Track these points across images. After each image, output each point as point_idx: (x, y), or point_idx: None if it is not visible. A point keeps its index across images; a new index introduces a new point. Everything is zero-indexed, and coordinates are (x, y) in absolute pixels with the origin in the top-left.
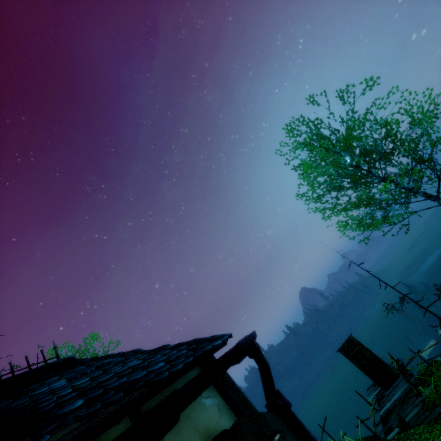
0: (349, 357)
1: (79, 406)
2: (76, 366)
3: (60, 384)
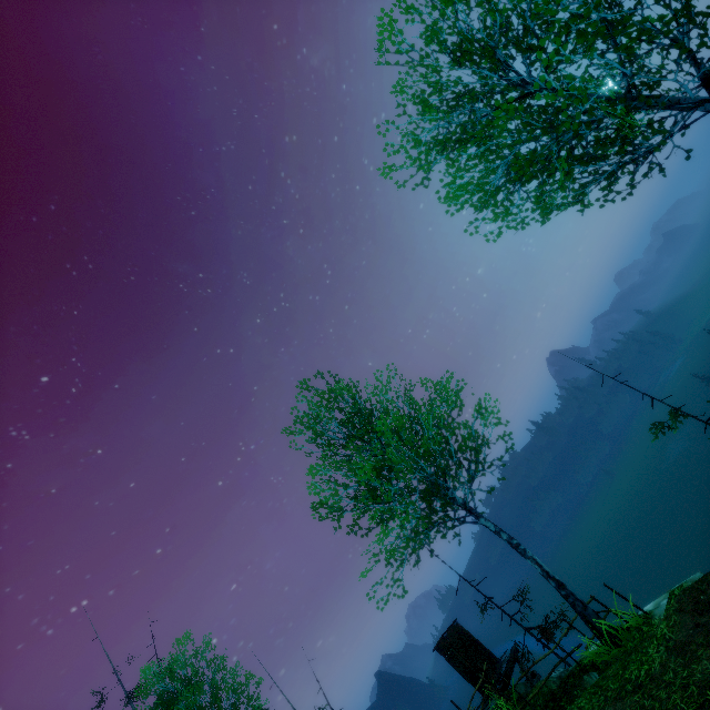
0: (446, 659)
1: None
2: None
3: None
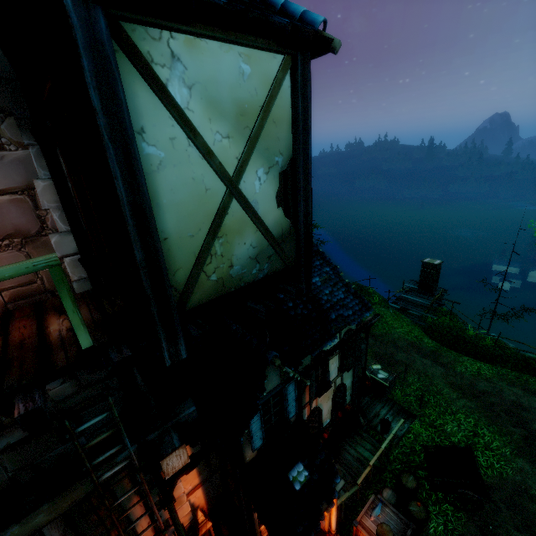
0: (422, 269)
1: (335, 319)
2: (314, 256)
3: (318, 282)
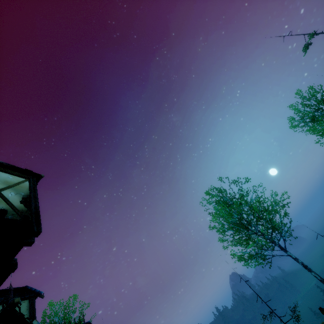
0: None
1: None
2: None
3: None
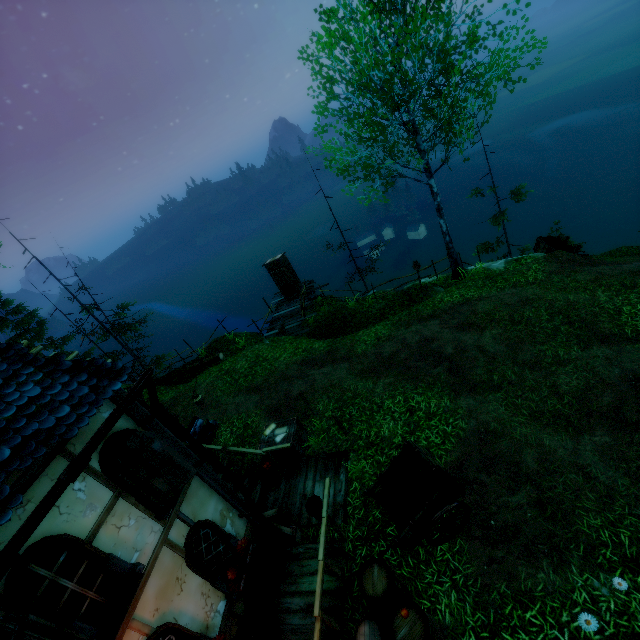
0: (271, 274)
1: (11, 457)
2: None
3: None
